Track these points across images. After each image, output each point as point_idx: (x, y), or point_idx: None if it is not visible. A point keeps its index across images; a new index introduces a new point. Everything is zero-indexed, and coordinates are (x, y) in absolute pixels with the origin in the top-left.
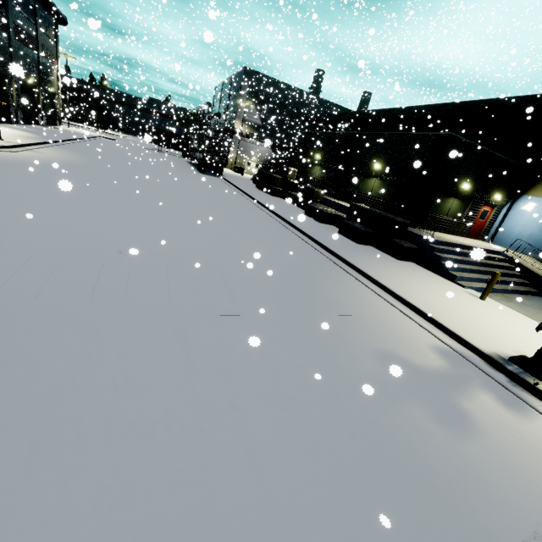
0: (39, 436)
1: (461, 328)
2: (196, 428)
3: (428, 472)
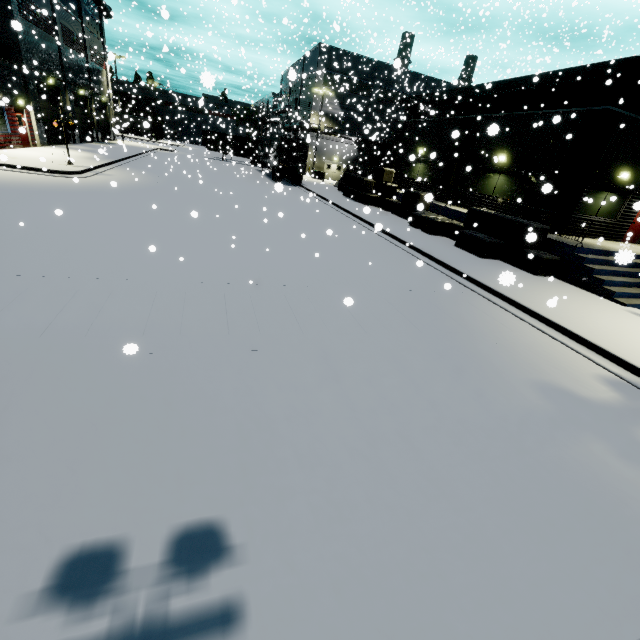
0: (243, 462)
1: (631, 354)
2: (376, 458)
3: (623, 507)
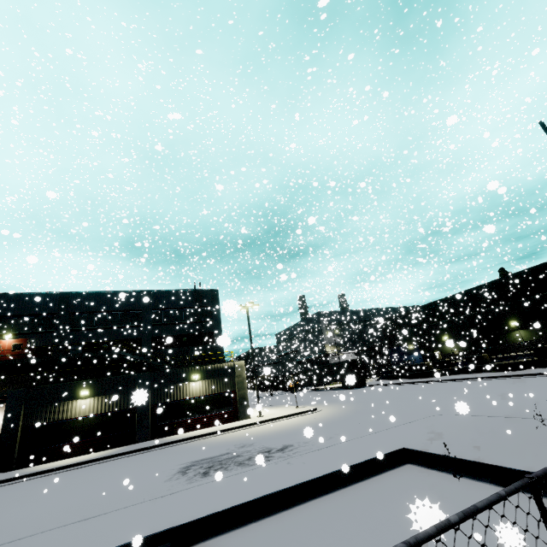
0: None
1: None
2: None
3: None
